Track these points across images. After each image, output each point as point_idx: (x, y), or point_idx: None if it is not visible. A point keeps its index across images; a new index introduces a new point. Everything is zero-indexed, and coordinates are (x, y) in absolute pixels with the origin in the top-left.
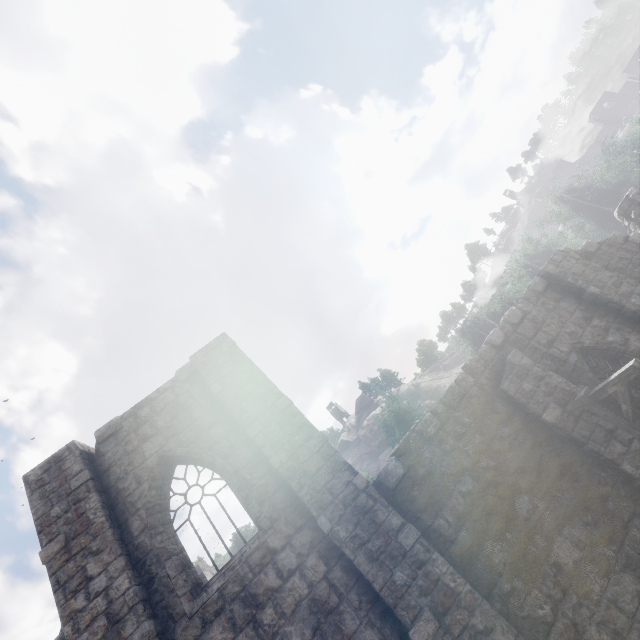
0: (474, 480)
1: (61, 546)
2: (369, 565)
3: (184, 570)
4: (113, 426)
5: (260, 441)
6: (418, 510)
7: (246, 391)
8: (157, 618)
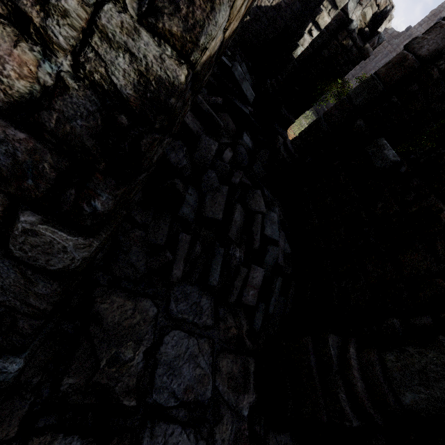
0: None
1: (432, 14)
2: None
3: None
4: None
5: None
6: None
7: None
8: None
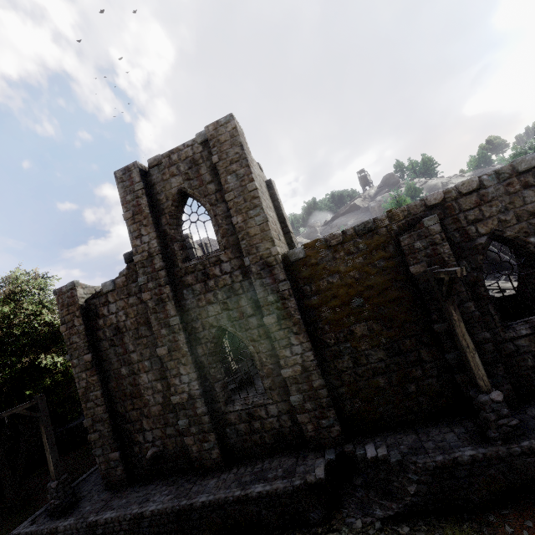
0: (340, 279)
1: (131, 216)
2: (259, 287)
3: (182, 250)
4: (157, 160)
5: (230, 205)
6: (299, 277)
7: (232, 169)
8: (168, 263)
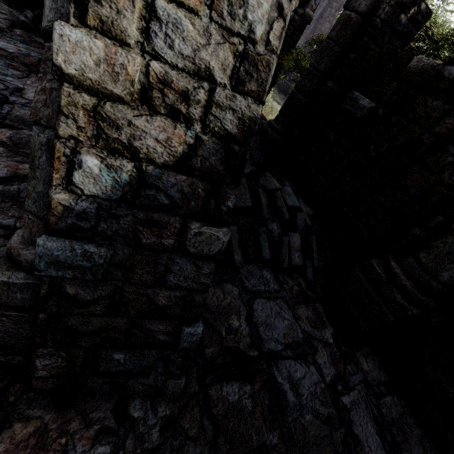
0: None
1: None
2: None
3: None
4: None
5: None
6: None
7: None
8: None
